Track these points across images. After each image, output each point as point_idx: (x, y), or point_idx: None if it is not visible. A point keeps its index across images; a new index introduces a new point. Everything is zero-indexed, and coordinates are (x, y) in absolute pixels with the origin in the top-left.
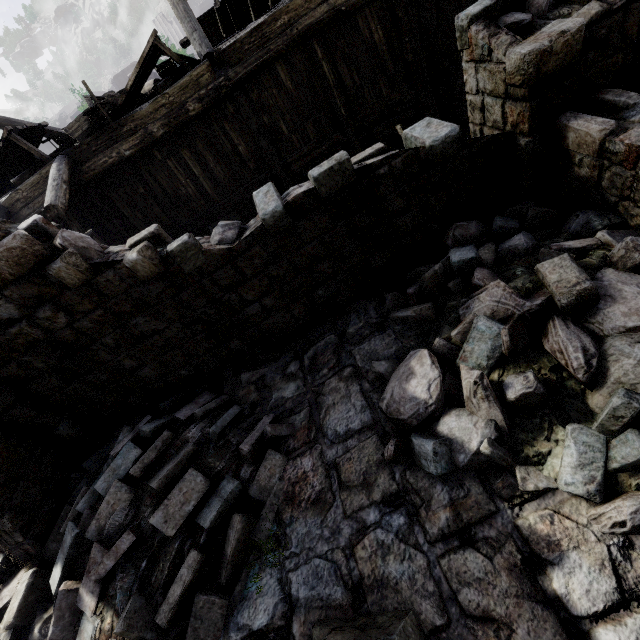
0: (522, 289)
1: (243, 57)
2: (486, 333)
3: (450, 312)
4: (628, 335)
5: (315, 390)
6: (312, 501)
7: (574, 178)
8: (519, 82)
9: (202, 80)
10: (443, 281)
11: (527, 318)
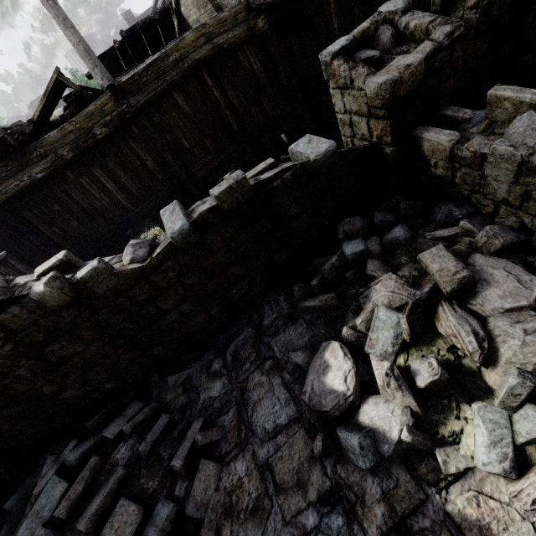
0: (410, 277)
1: (142, 87)
2: (387, 322)
3: (351, 300)
4: (507, 315)
5: (240, 386)
6: (250, 511)
7: (432, 176)
8: (379, 105)
9: (106, 108)
10: (341, 271)
11: (420, 305)
